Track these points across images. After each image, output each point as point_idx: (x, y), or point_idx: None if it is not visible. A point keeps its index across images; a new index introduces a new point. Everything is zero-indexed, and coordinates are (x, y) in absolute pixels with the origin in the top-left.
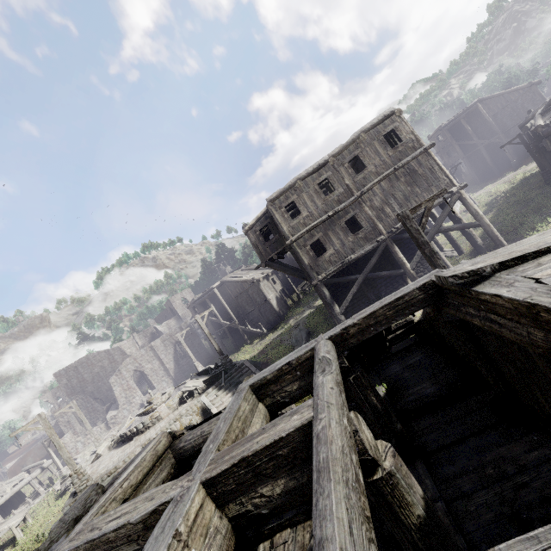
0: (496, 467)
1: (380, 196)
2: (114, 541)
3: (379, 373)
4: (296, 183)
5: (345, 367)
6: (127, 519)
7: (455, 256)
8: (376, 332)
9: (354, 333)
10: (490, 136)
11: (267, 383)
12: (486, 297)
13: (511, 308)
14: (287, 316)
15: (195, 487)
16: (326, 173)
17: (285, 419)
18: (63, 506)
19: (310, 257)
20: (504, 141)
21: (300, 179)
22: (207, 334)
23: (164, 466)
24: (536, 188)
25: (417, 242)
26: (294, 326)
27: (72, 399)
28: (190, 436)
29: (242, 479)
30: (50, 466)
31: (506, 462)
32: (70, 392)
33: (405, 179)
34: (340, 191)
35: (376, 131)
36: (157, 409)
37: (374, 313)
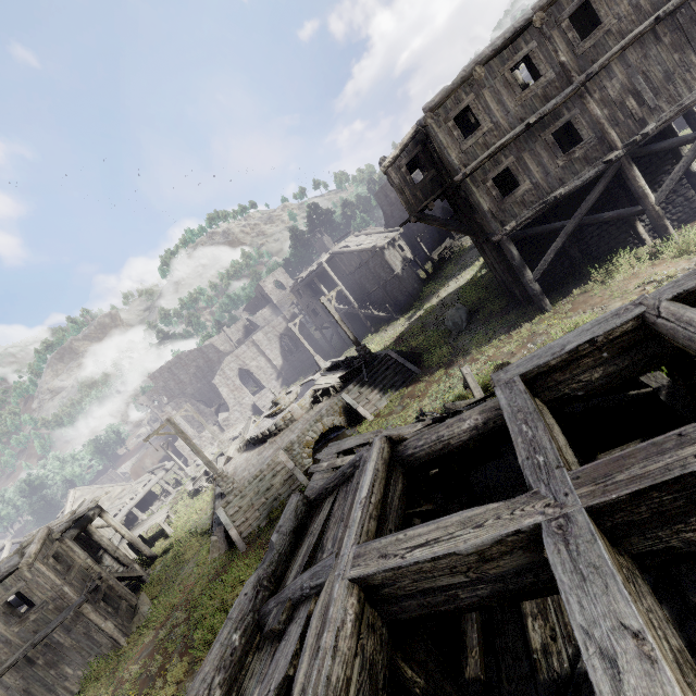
0: None
1: (621, 79)
2: (429, 571)
3: None
4: (474, 72)
5: None
6: (451, 549)
7: None
8: None
9: None
10: None
11: (549, 371)
12: None
13: None
14: (424, 294)
15: (586, 517)
16: (527, 45)
17: None
18: (204, 505)
19: (492, 199)
20: None
21: (481, 63)
22: (337, 320)
23: (395, 476)
24: None
25: None
26: (438, 306)
27: (176, 403)
28: (421, 442)
29: (665, 506)
30: (173, 467)
31: None
32: (169, 395)
33: (673, 38)
34: (549, 78)
35: None
36: (289, 410)
37: None
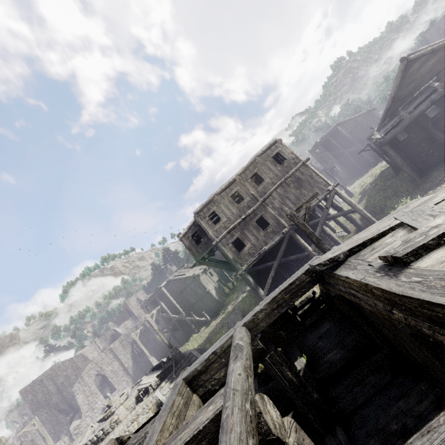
0: (398, 421)
1: (278, 199)
2: None
3: (300, 345)
4: (214, 198)
5: (260, 348)
6: None
7: (345, 235)
8: (280, 314)
9: (262, 317)
10: (351, 146)
11: (198, 374)
12: (343, 278)
13: (358, 286)
14: (226, 302)
15: None
16: (236, 188)
17: (203, 411)
18: None
19: (233, 253)
20: (361, 148)
21: (217, 194)
22: (156, 330)
23: None
24: (391, 178)
25: (305, 233)
26: (232, 311)
27: (37, 415)
28: (135, 439)
29: None
30: None
31: (405, 415)
32: (35, 407)
33: (294, 185)
34: (248, 199)
35: (266, 154)
36: (116, 412)
37: (275, 298)
